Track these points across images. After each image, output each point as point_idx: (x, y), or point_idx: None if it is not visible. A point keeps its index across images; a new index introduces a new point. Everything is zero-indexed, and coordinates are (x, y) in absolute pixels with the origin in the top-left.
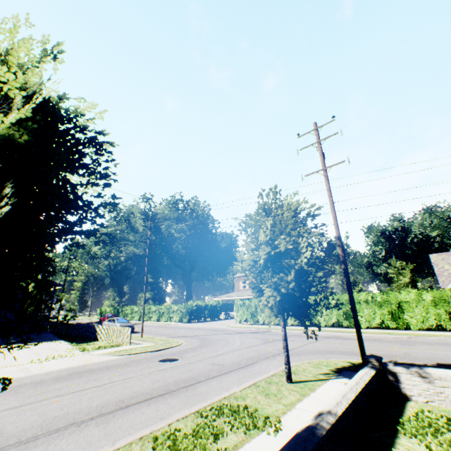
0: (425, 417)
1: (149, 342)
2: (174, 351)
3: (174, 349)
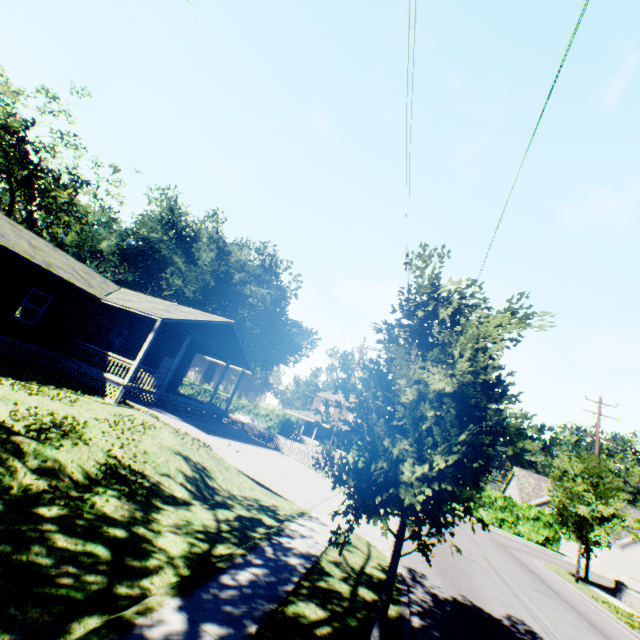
0: None
1: None
2: None
3: None
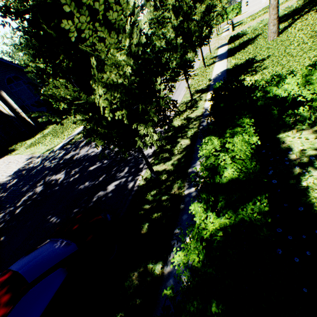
0: (235, 22)
1: None
2: None
3: None
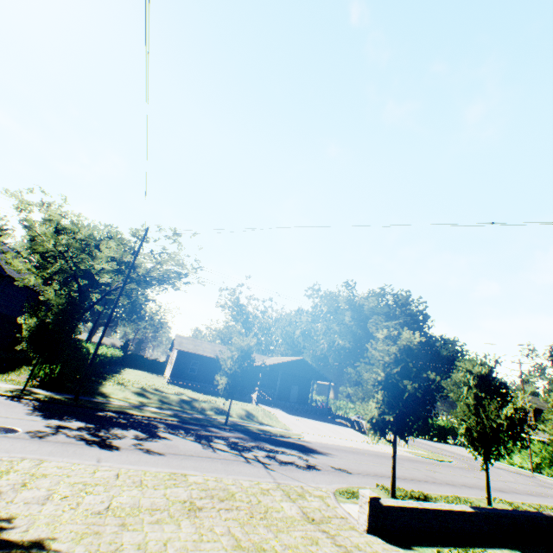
0: None
1: (419, 450)
2: (455, 465)
3: (453, 464)
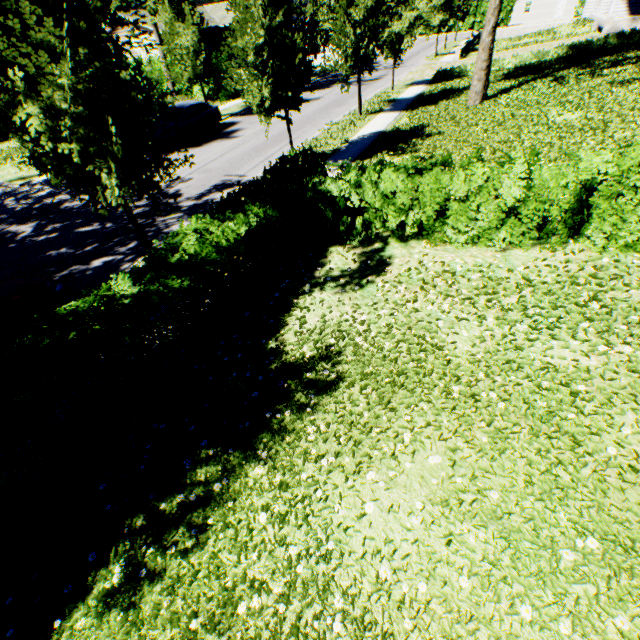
0: None
1: None
2: None
3: None
